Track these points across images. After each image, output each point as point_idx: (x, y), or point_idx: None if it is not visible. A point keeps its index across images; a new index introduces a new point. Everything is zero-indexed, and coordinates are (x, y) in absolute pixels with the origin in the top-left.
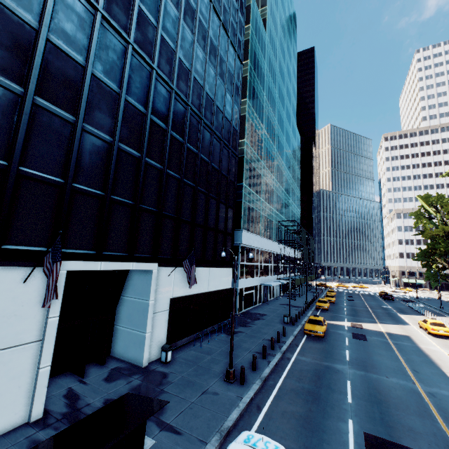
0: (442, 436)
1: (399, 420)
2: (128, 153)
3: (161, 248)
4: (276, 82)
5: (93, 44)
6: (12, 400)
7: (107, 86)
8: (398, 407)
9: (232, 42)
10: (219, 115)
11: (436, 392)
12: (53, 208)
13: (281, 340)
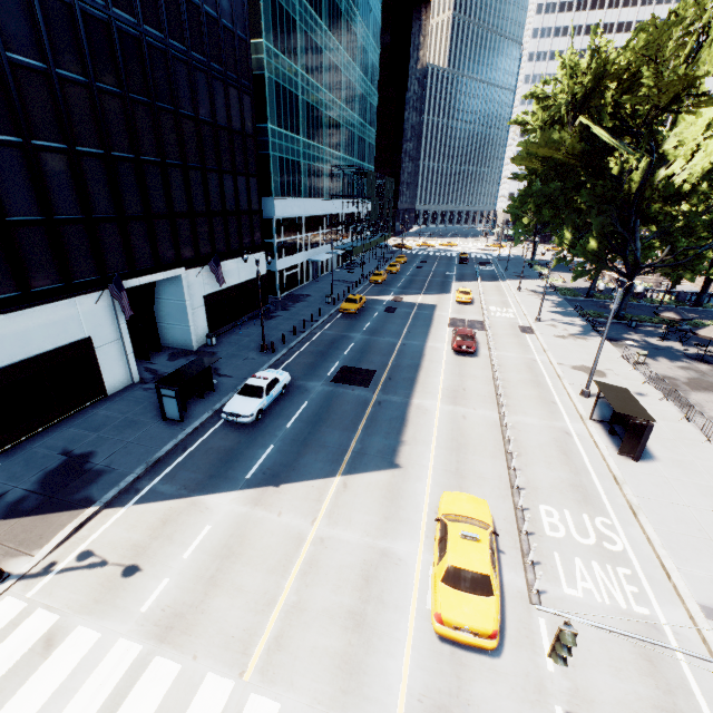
0: (386, 362)
1: (369, 359)
2: (122, 161)
3: (183, 252)
4: None
5: (44, 35)
6: (120, 372)
7: (76, 84)
8: (375, 353)
9: None
10: (213, 29)
11: (409, 343)
12: (88, 243)
13: (315, 320)
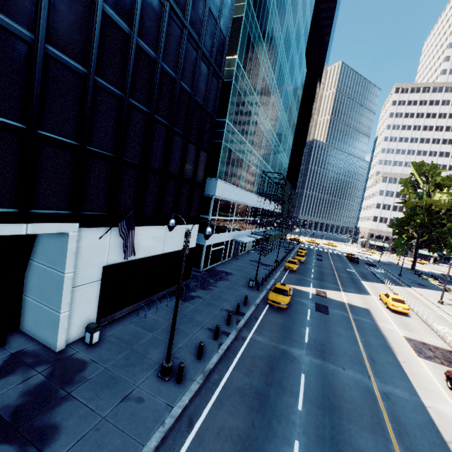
0: None
1: (351, 440)
2: None
3: (86, 201)
4: None
5: None
6: None
7: None
8: (351, 417)
9: None
10: (199, 2)
11: (391, 392)
12: None
13: (241, 311)
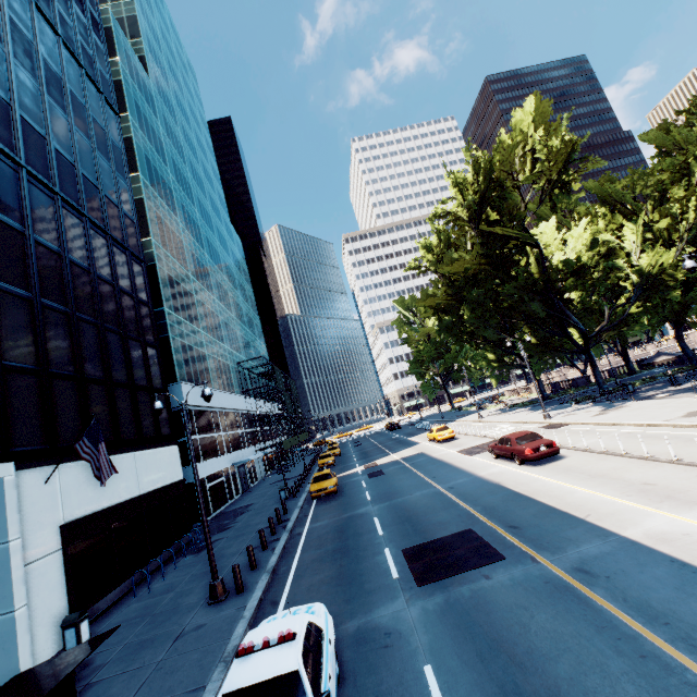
0: (465, 513)
1: (430, 522)
2: None
3: (14, 433)
4: (183, 155)
5: None
6: None
7: None
8: (427, 512)
9: (91, 76)
10: (92, 191)
11: (454, 484)
12: None
13: (284, 519)
